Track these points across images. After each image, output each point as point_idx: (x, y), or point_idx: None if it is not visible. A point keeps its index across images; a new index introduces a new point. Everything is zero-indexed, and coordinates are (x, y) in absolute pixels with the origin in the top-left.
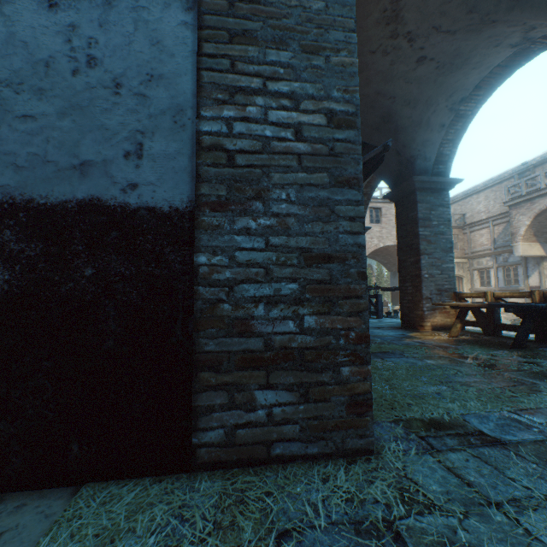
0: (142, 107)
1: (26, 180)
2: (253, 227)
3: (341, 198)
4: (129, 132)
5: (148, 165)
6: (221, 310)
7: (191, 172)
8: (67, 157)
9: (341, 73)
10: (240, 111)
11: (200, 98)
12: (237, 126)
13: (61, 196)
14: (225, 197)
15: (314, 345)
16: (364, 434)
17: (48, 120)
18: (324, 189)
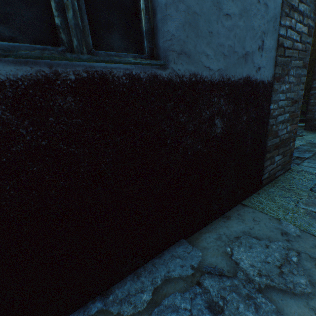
0: (265, 14)
1: (227, 65)
2: (284, 89)
3: (302, 74)
4: (260, 33)
5: (264, 55)
6: (273, 129)
7: (274, 60)
8: (240, 49)
9: (315, 1)
10: (290, 22)
11: (281, 11)
12: (288, 32)
13: (238, 75)
14: (280, 74)
15: (287, 137)
16: (290, 164)
17: (235, 20)
18: (300, 69)
